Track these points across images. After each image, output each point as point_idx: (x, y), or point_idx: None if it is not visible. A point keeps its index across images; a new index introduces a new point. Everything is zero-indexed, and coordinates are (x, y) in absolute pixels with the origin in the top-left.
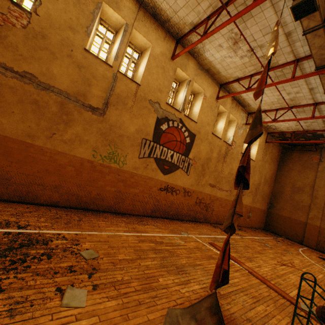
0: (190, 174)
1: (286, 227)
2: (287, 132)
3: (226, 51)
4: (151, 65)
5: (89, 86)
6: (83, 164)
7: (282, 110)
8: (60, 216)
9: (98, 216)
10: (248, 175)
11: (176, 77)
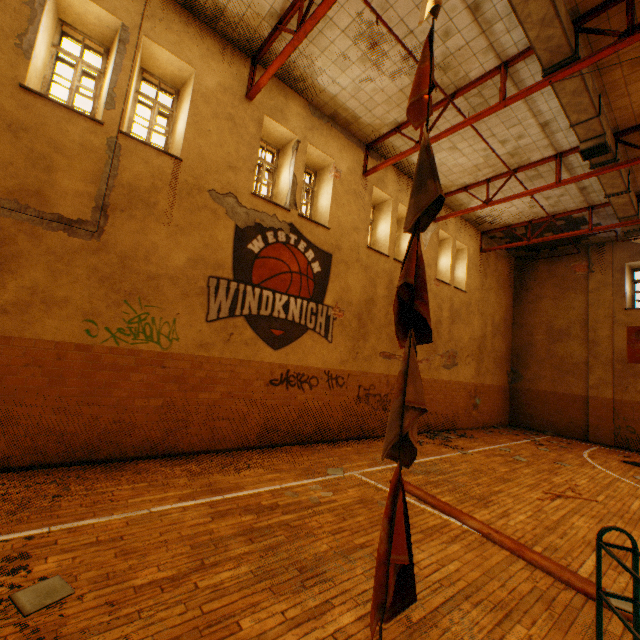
0: (334, 340)
1: (550, 413)
2: (518, 225)
3: (359, 66)
4: (201, 115)
5: (49, 171)
6: (64, 356)
7: (499, 181)
8: (3, 495)
9: (120, 472)
10: (423, 305)
11: (269, 138)
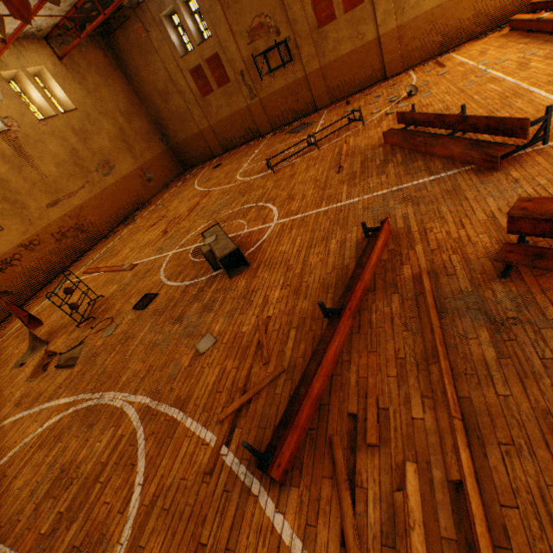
0: (5, 227)
1: (195, 152)
2: (62, 23)
3: None
4: None
5: None
6: None
7: None
8: None
9: None
10: None
11: None
